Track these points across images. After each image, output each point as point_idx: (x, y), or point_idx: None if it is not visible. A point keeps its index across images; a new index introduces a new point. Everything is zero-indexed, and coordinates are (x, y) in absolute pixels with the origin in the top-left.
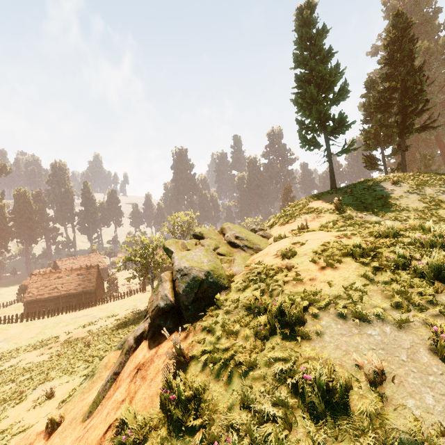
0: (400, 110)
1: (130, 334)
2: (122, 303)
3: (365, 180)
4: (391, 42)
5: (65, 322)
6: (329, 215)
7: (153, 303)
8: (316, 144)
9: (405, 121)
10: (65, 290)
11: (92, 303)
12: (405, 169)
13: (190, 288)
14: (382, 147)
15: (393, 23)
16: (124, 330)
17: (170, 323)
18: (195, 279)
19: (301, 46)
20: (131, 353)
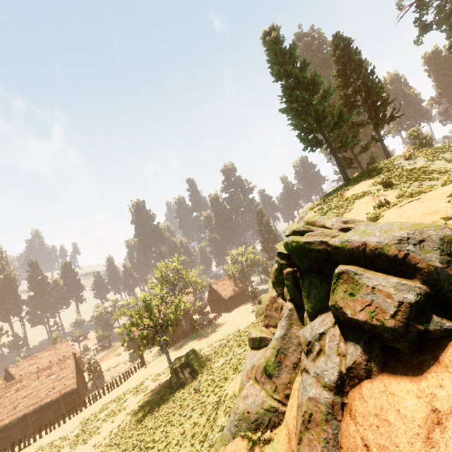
0: (370, 106)
1: (241, 404)
2: (122, 391)
3: (372, 167)
4: (339, 57)
5: (49, 447)
6: (387, 192)
7: (379, 306)
8: (318, 144)
9: (378, 114)
10: (34, 403)
11: (81, 406)
12: (389, 155)
13: (448, 255)
14: (350, 147)
15: (336, 43)
16: (157, 421)
17: (442, 322)
18: (446, 241)
19: (277, 62)
20: (338, 415)
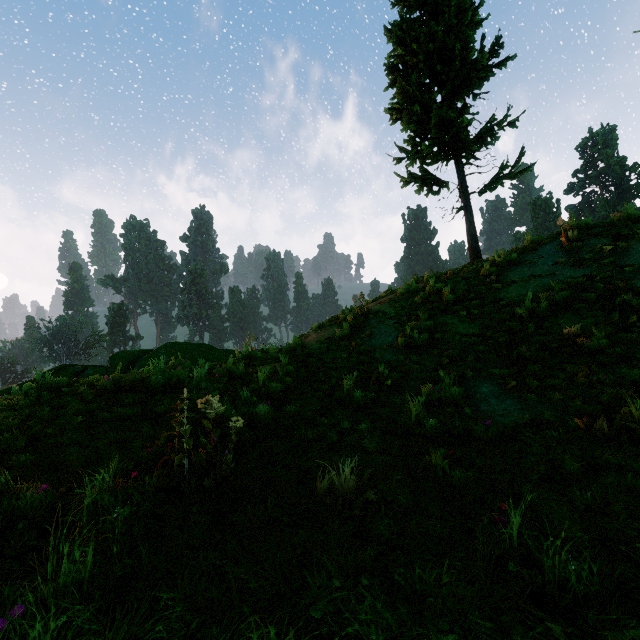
0: None
1: None
2: None
3: None
4: None
5: None
6: (333, 330)
7: None
8: (437, 181)
9: None
10: None
11: None
12: None
13: None
14: None
15: None
16: None
17: None
18: None
19: (401, 4)
20: None
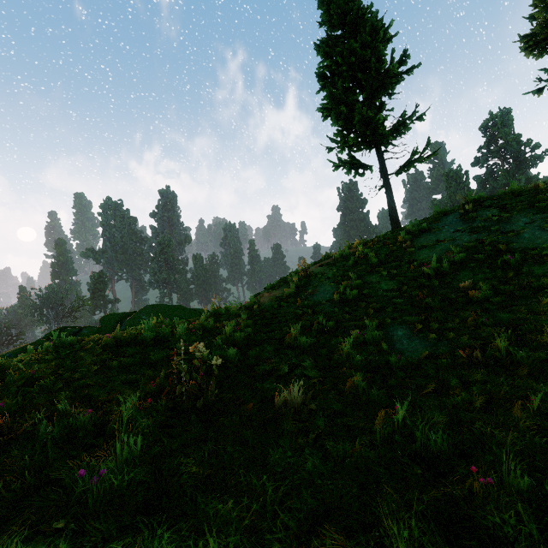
0: None
1: None
2: None
3: None
4: None
5: None
6: (283, 290)
7: None
8: (362, 165)
9: None
10: None
11: None
12: None
13: None
14: None
15: None
16: None
17: None
18: None
19: (327, 24)
20: None
